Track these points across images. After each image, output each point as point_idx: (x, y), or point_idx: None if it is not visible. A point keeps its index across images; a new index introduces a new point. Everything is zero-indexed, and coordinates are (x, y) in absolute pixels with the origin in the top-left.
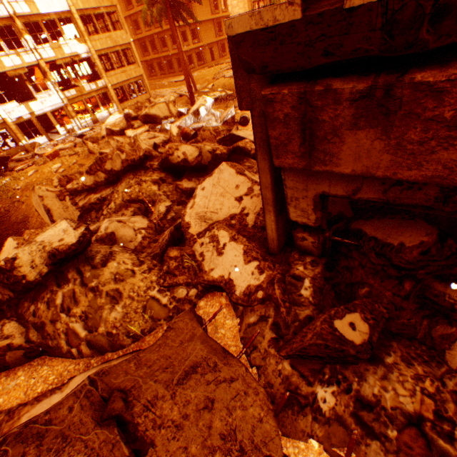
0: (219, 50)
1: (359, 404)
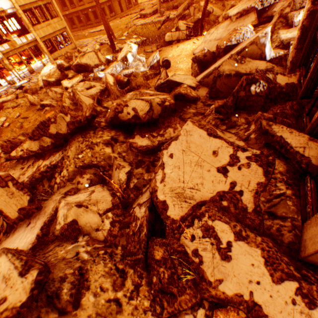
0: (126, 2)
1: None
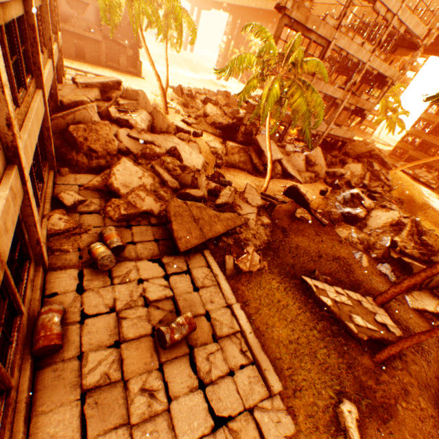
0: None
1: None
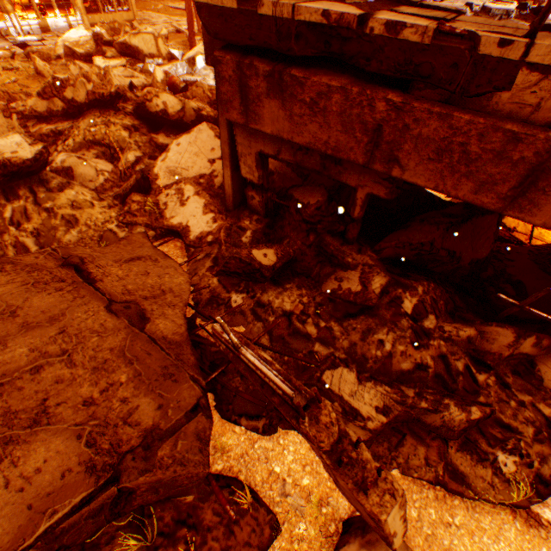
0: None
1: (258, 305)
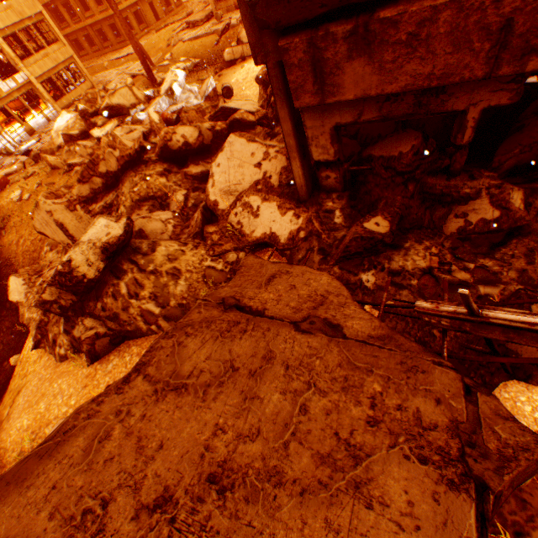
0: (162, 4)
1: (391, 275)
